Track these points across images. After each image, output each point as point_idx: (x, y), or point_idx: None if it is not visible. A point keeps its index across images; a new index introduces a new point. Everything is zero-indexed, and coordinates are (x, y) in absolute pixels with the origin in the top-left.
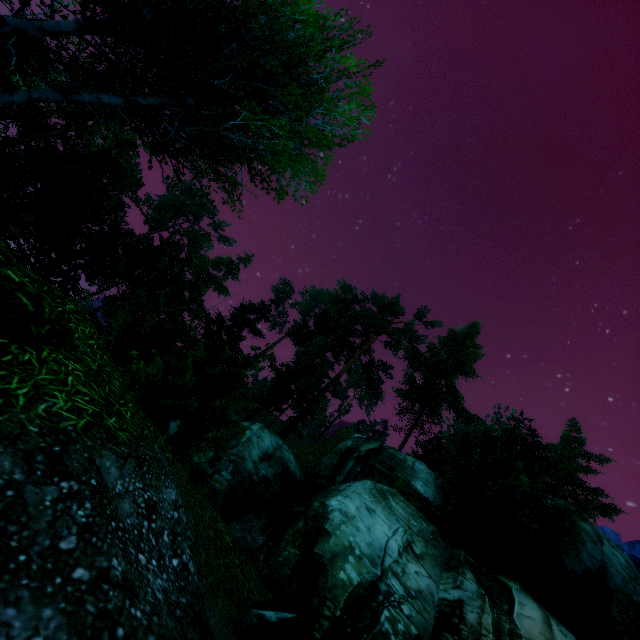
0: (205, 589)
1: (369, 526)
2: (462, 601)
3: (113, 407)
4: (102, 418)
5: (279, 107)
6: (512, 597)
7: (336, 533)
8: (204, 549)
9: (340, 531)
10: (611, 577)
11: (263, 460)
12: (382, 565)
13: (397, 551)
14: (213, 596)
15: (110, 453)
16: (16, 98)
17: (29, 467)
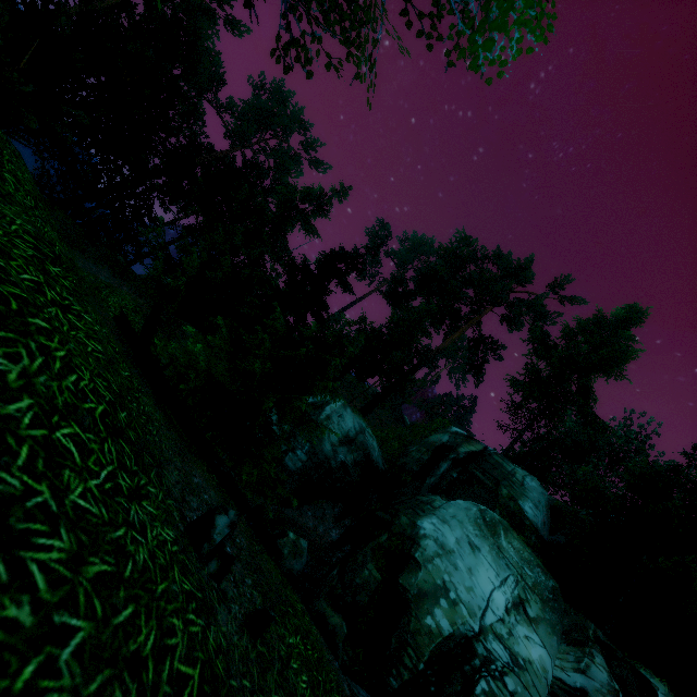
0: None
1: (471, 567)
2: (586, 692)
3: None
4: None
5: None
6: None
7: (428, 567)
8: None
9: (433, 565)
10: None
11: (343, 443)
12: (483, 621)
13: (505, 607)
14: None
15: None
16: None
17: None
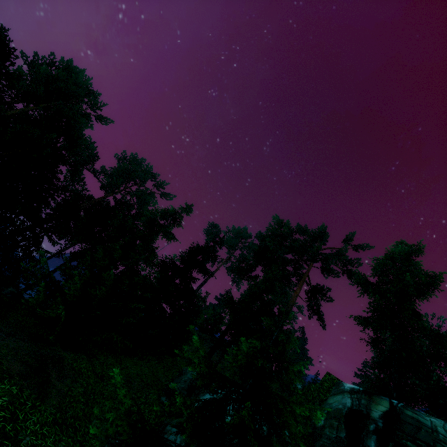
0: None
1: None
2: None
3: None
4: None
5: None
6: None
7: None
8: None
9: None
10: None
11: None
12: None
13: None
14: None
15: None
16: None
17: None
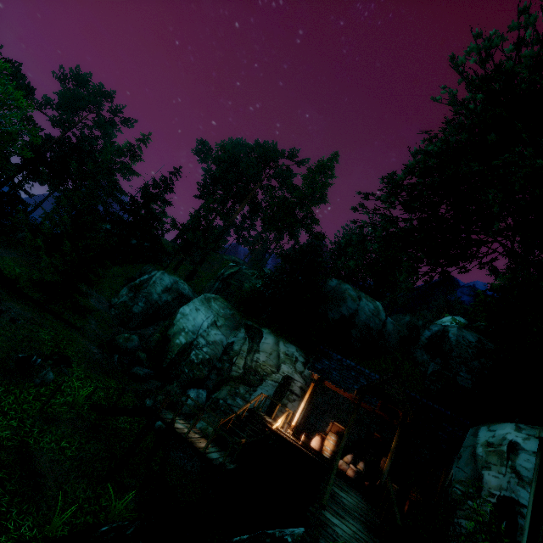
0: None
1: (195, 317)
2: (234, 342)
3: None
4: None
5: None
6: (262, 336)
7: (177, 324)
8: None
9: (179, 322)
10: (359, 317)
11: (165, 292)
12: (197, 334)
13: (207, 326)
14: None
15: None
16: None
17: None
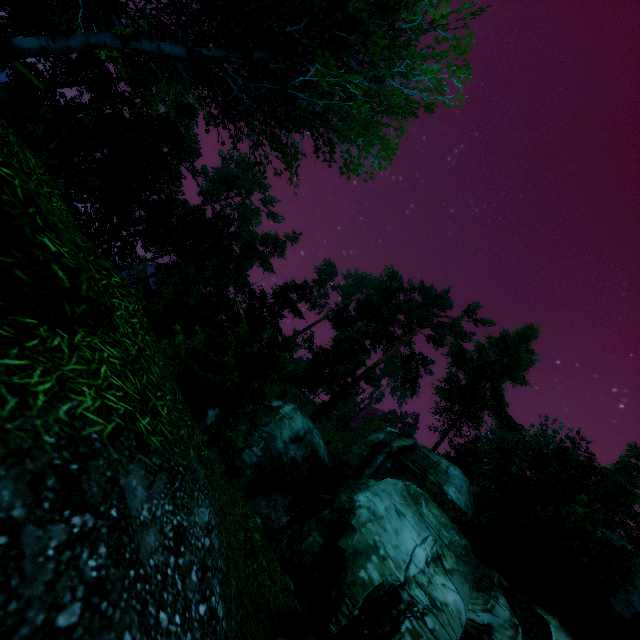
0: (233, 634)
1: (397, 529)
2: (492, 627)
3: (148, 402)
4: (134, 419)
5: (355, 65)
6: (549, 633)
7: (362, 530)
8: (235, 576)
9: (366, 529)
10: None
11: (293, 441)
12: (407, 572)
13: (425, 560)
14: (241, 639)
15: (138, 467)
16: (73, 43)
17: (35, 497)
